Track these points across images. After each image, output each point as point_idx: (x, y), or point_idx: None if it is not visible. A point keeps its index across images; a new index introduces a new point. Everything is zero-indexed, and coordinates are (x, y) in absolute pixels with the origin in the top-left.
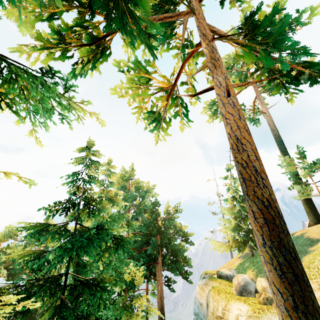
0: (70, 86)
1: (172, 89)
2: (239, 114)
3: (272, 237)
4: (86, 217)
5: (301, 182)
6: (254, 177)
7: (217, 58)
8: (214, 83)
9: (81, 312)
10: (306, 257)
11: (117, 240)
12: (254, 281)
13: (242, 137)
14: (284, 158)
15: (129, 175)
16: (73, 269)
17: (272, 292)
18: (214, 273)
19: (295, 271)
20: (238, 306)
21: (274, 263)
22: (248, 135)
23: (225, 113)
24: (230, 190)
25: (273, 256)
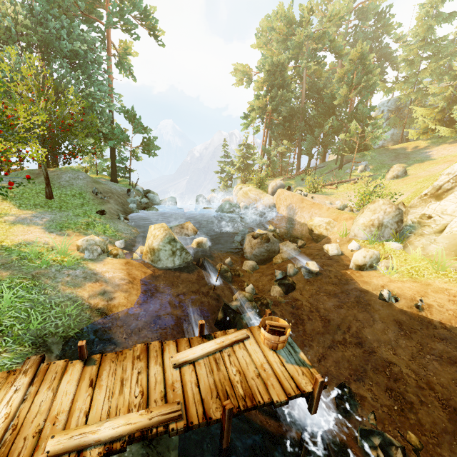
0: None
1: None
2: None
3: None
4: None
5: None
6: None
7: None
8: None
9: None
10: None
11: None
12: None
13: None
14: None
15: None
16: None
17: None
18: None
19: None
20: None
21: None
22: None
23: None
24: None
25: None
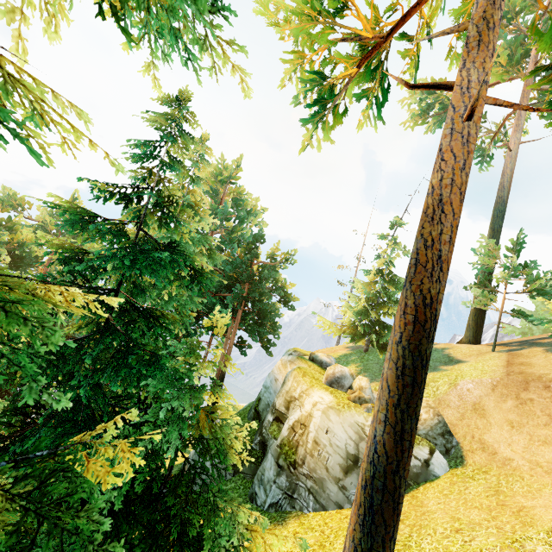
0: (224, 7)
1: (379, 46)
2: (466, 161)
3: (413, 338)
4: (154, 223)
5: (488, 285)
6: (432, 264)
7: (493, 22)
8: (459, 78)
9: (134, 340)
10: (432, 374)
11: (195, 273)
12: (353, 377)
13: (449, 202)
14: (488, 242)
15: (230, 176)
16: (126, 288)
17: (381, 387)
18: (306, 354)
19: (416, 377)
20: (321, 394)
21: (399, 364)
22: (459, 201)
23: (445, 149)
24: (381, 260)
25: (402, 357)
